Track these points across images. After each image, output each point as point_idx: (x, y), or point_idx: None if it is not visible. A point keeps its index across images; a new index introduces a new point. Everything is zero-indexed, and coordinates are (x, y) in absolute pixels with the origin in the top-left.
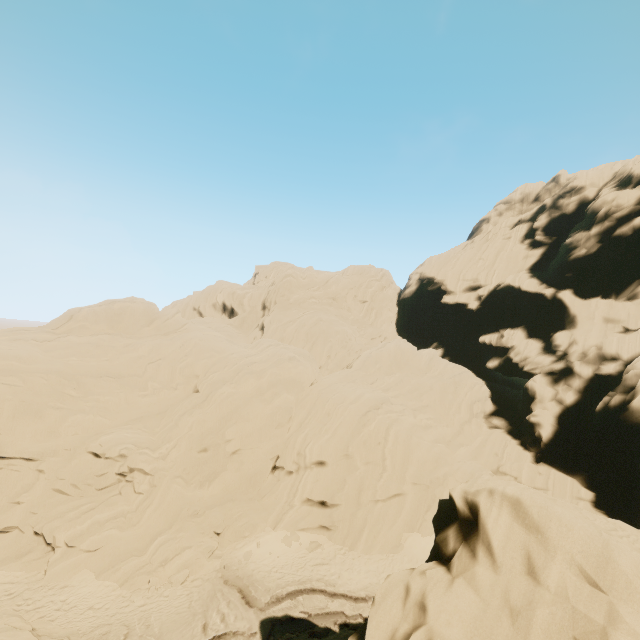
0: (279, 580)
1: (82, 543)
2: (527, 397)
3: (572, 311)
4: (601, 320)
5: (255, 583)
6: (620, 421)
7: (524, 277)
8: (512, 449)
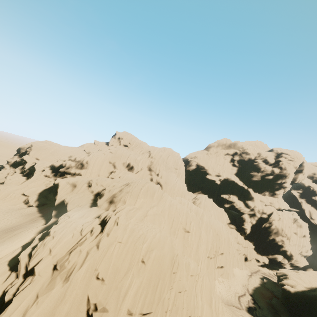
0: (232, 297)
1: (203, 313)
2: (242, 220)
3: (252, 196)
4: (259, 200)
5: (231, 301)
6: (267, 230)
7: (238, 179)
8: (239, 236)
